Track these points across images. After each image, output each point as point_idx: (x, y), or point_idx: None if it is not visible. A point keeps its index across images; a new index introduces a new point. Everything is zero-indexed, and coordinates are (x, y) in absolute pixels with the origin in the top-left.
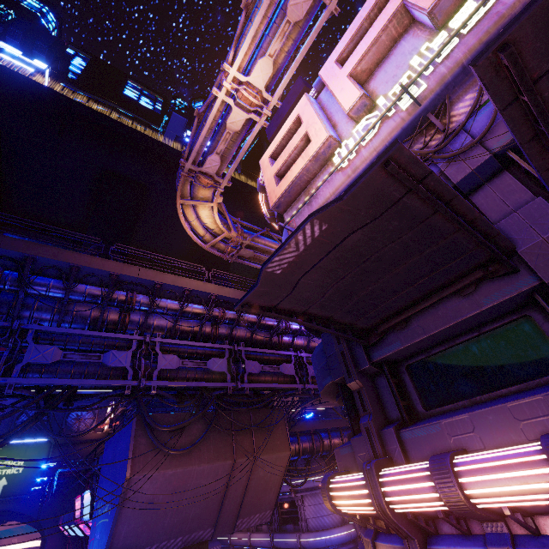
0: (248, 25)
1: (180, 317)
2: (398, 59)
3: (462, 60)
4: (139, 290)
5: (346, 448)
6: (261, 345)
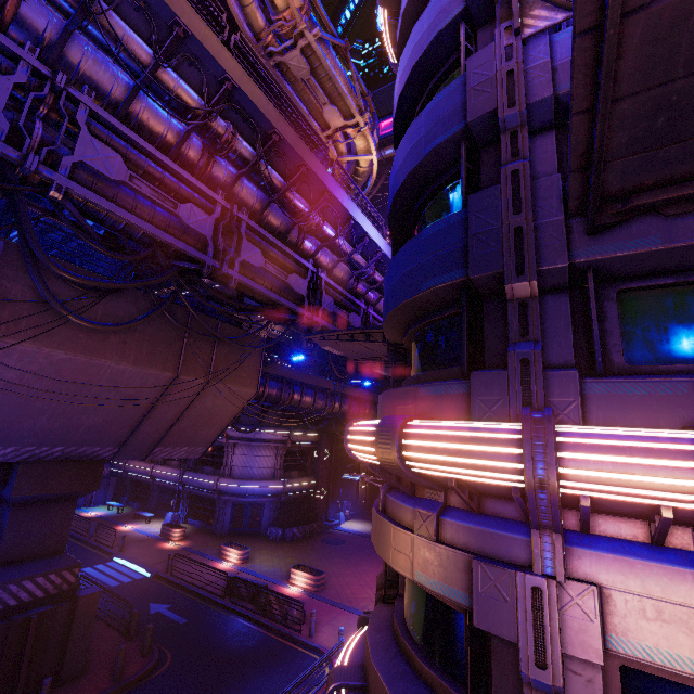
0: None
1: (146, 89)
2: None
3: None
4: None
5: (442, 386)
6: (271, 232)
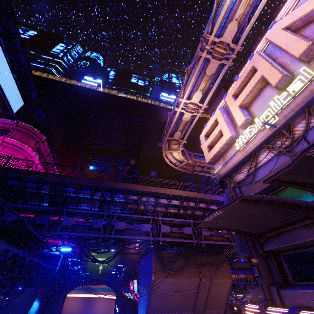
0: (188, 81)
1: (168, 207)
2: (264, 99)
3: (295, 109)
4: (150, 195)
5: (253, 290)
6: None
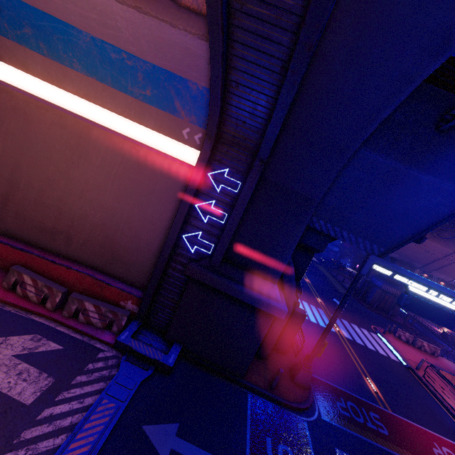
0: None
1: None
2: None
3: None
4: None
5: None
6: None
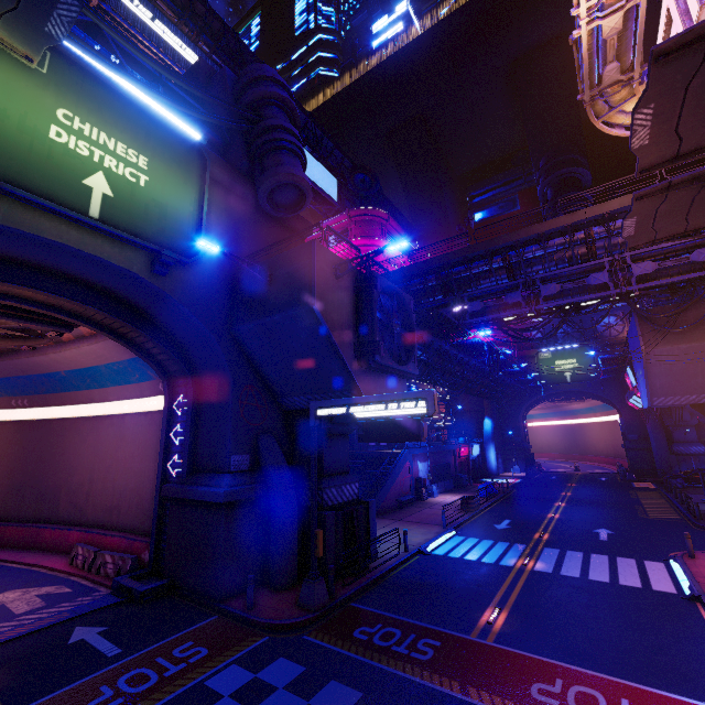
0: None
1: None
2: None
3: None
4: (593, 224)
5: None
6: None
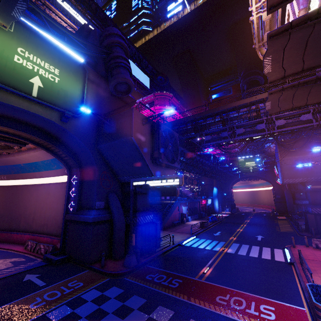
0: None
1: None
2: None
3: None
4: (259, 102)
5: None
6: None
